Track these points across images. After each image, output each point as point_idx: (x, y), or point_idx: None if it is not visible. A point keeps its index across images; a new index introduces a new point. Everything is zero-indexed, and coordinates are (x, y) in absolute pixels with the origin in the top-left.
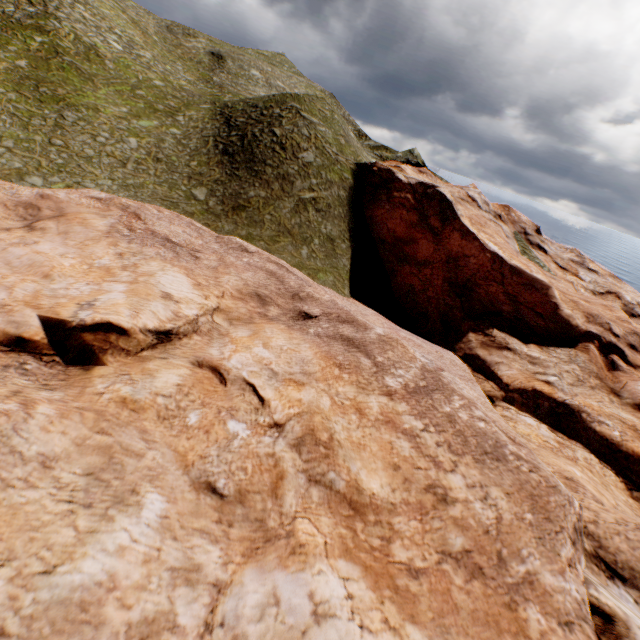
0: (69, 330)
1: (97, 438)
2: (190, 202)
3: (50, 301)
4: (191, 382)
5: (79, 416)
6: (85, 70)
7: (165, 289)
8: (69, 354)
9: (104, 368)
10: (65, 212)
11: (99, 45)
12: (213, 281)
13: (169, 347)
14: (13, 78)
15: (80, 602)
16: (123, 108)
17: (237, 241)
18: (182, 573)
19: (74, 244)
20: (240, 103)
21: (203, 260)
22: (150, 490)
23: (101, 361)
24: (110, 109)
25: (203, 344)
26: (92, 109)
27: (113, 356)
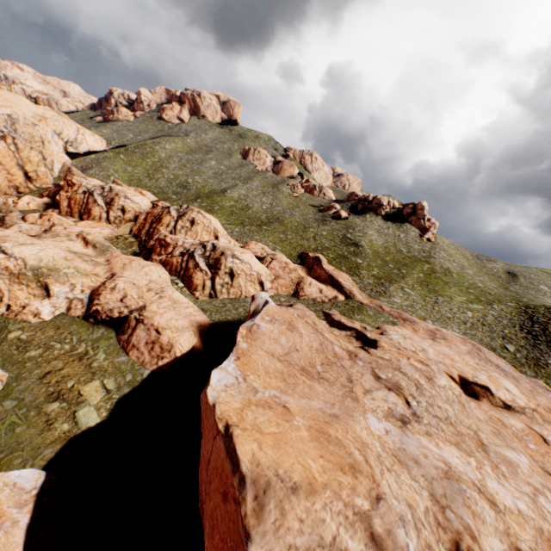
0: (469, 382)
1: (491, 423)
2: (501, 352)
3: (458, 369)
4: (527, 431)
5: (483, 412)
6: (444, 279)
7: (505, 386)
8: (466, 391)
9: (482, 403)
10: (445, 338)
11: (449, 268)
12: (530, 395)
13: (509, 412)
14: (418, 281)
15: (508, 460)
16: (462, 298)
17: (541, 383)
18: (545, 486)
19: (454, 352)
20: (540, 307)
21: (521, 383)
22: (520, 453)
23: (480, 400)
24: (457, 298)
25: (526, 421)
26: (449, 297)
27: (486, 400)
